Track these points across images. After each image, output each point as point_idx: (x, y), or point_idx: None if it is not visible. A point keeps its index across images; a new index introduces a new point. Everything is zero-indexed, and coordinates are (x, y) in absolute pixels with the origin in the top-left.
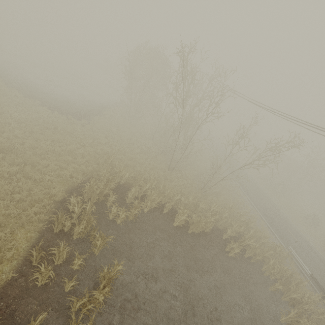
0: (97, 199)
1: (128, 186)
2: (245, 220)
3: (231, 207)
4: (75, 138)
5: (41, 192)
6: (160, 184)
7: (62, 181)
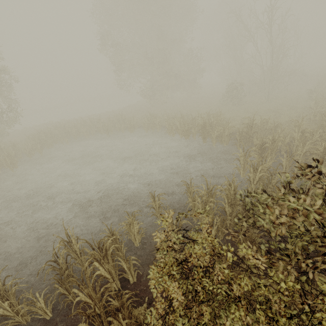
0: None
1: None
2: None
3: None
4: None
5: None
6: None
7: None
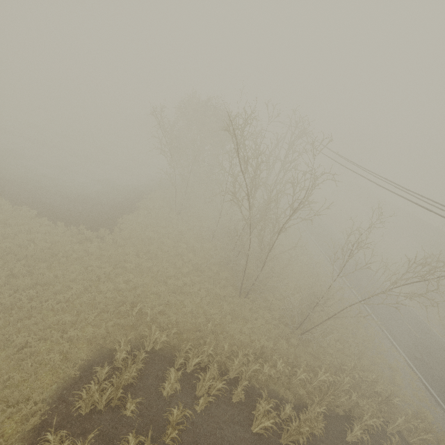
0: (108, 402)
1: (168, 352)
2: (382, 391)
3: (355, 367)
4: (86, 267)
5: (1, 415)
6: (226, 334)
7: (48, 371)
